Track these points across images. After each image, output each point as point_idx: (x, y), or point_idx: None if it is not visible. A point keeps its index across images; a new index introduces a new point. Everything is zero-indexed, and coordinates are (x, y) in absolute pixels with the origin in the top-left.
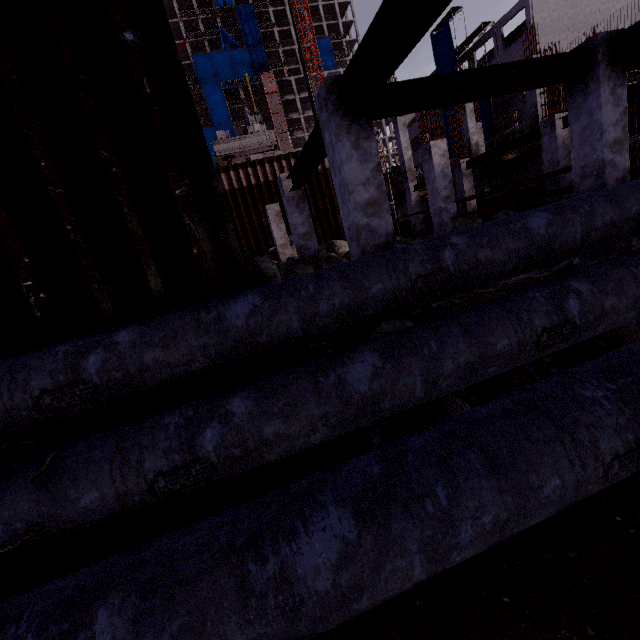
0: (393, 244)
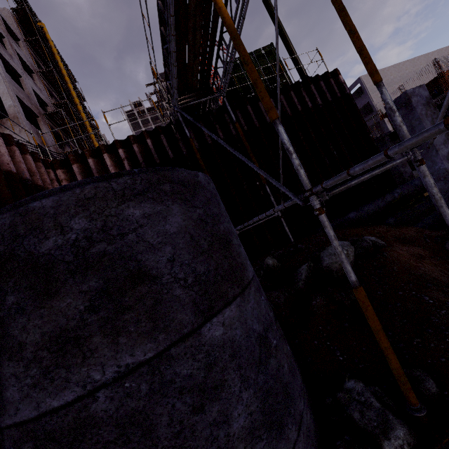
0: (412, 175)
